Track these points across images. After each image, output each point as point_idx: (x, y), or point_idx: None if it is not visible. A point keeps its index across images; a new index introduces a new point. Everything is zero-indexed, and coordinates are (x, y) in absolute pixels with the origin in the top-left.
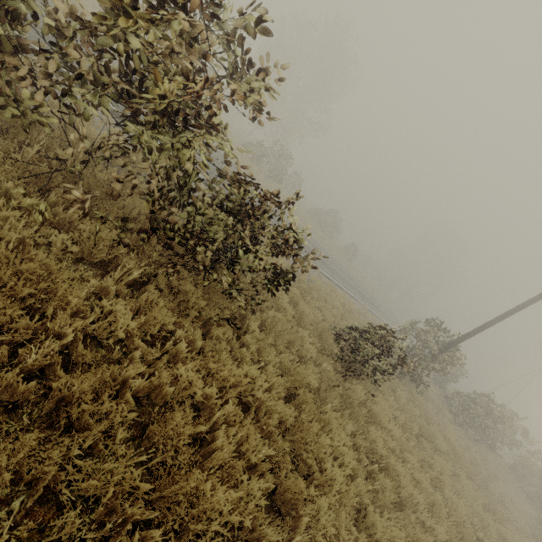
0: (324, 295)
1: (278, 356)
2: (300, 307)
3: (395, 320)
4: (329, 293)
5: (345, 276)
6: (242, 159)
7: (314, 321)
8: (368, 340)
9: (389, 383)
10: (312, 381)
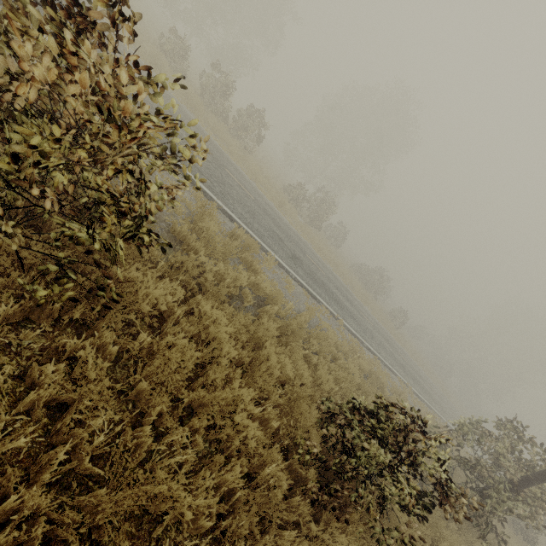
0: (331, 350)
1: (130, 429)
2: (263, 351)
3: (453, 415)
4: (347, 352)
5: (385, 341)
6: (276, 195)
7: (296, 382)
8: (375, 436)
9: (425, 527)
10: (186, 514)
